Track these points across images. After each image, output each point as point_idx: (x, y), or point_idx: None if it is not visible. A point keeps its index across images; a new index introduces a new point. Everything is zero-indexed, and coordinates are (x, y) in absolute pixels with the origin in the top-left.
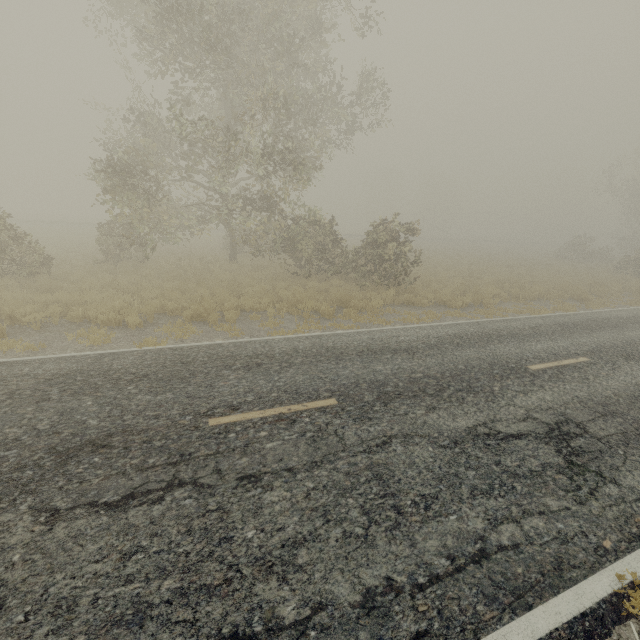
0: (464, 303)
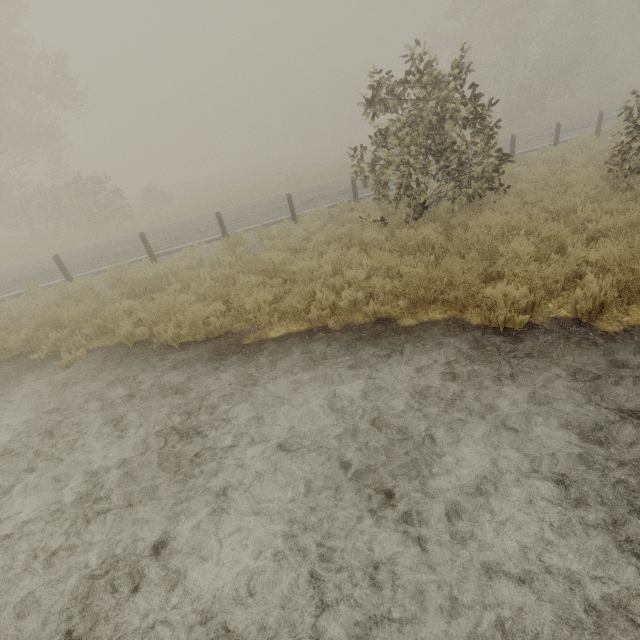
0: (121, 230)
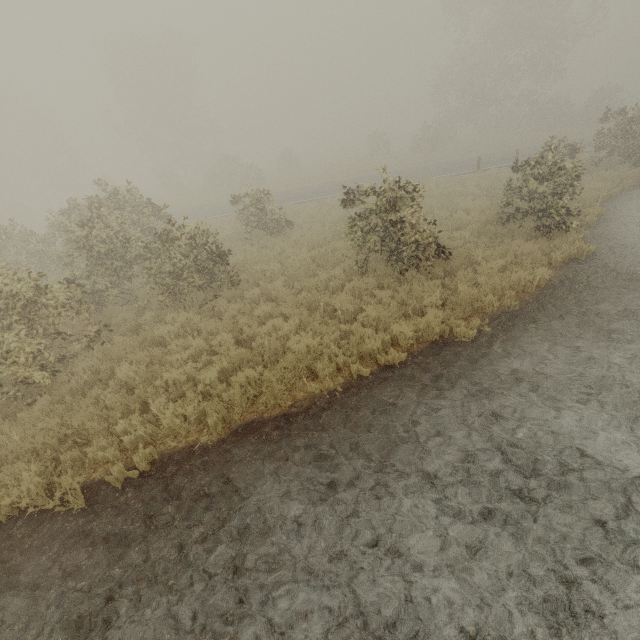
0: None
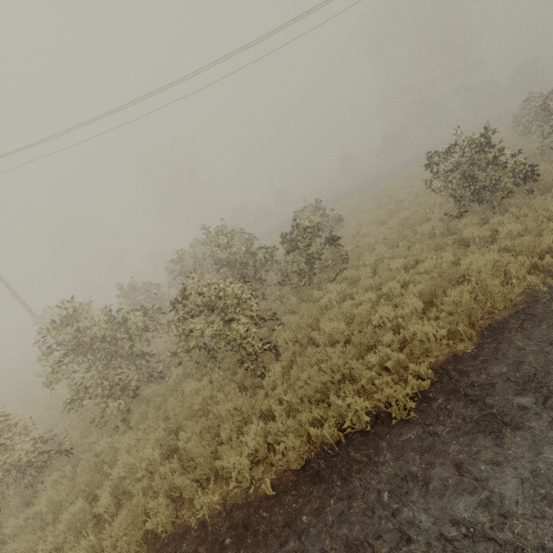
0: None
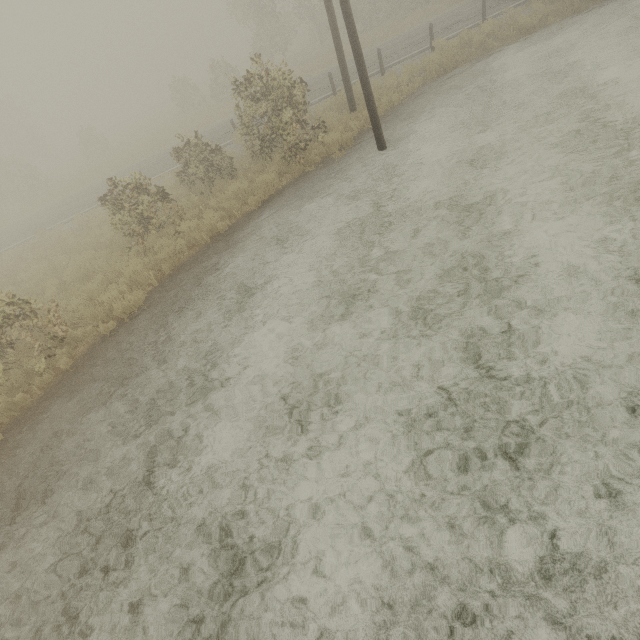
0: None
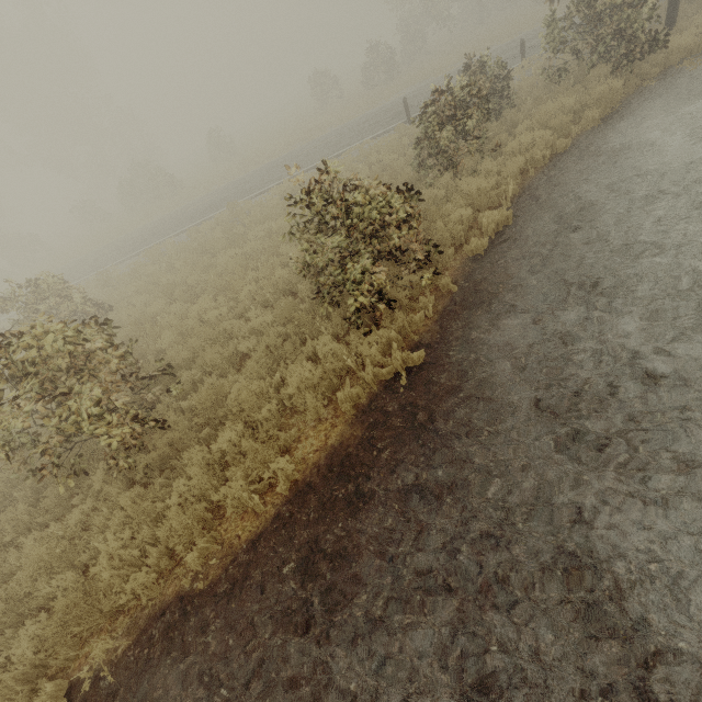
0: None
